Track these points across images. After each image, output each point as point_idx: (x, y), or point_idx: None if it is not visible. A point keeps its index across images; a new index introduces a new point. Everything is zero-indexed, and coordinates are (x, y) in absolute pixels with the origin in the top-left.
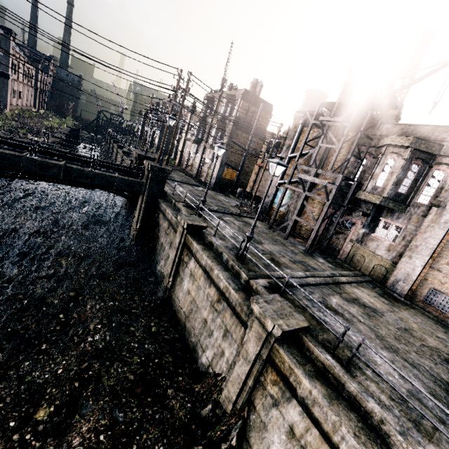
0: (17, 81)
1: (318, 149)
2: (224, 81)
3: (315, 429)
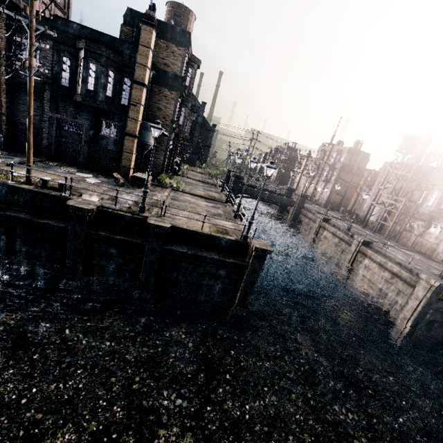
0: None
1: (394, 186)
2: (333, 138)
3: (372, 261)
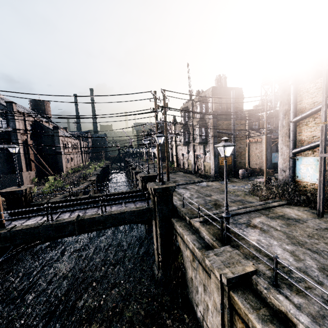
0: (68, 153)
1: None
2: (190, 92)
3: None
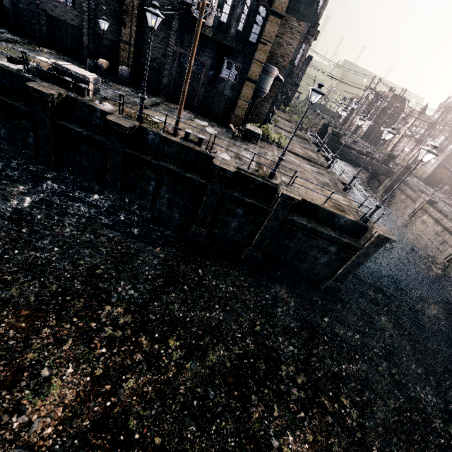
0: None
1: None
2: None
3: None
